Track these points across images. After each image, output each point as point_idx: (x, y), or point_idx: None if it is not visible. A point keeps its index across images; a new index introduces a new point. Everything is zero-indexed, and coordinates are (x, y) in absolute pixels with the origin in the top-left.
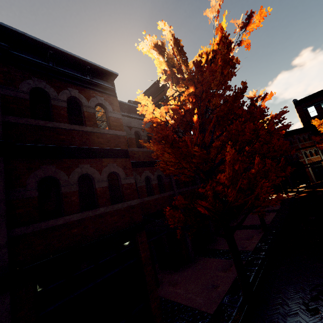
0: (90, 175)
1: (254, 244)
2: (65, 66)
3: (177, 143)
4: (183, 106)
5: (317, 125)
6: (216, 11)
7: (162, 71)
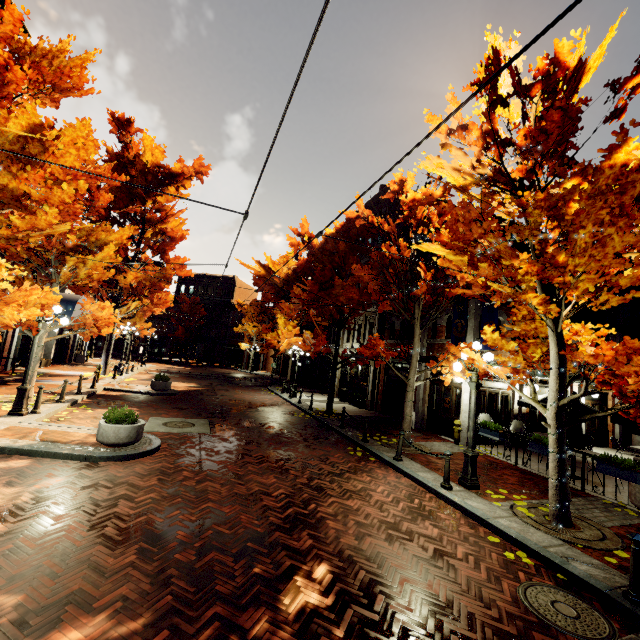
0: None
1: None
2: None
3: None
4: None
5: (237, 307)
6: None
7: None
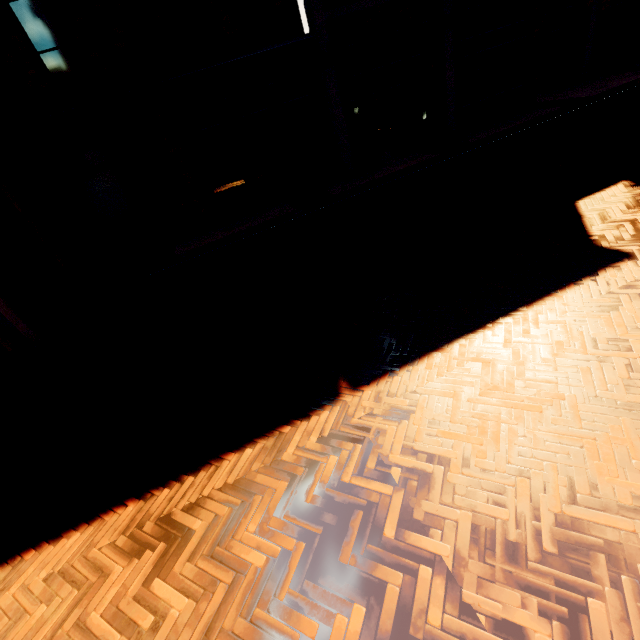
0: None
1: None
2: None
3: None
4: None
5: None
6: None
7: None
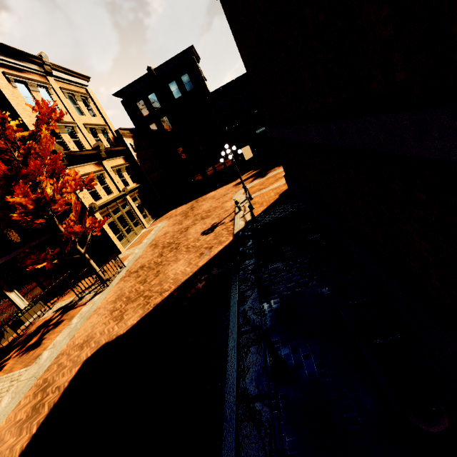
0: None
1: None
2: None
3: None
4: None
5: None
6: None
7: None
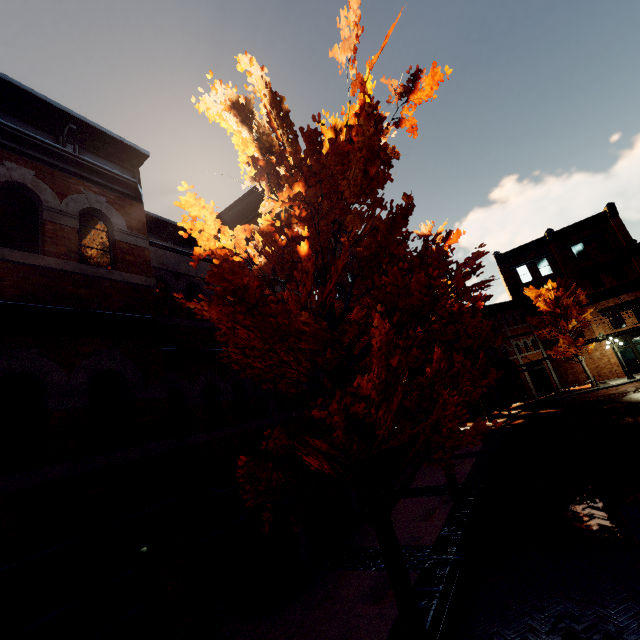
0: (35, 378)
1: (435, 528)
2: (7, 114)
3: (269, 306)
4: (285, 229)
5: (533, 298)
6: (352, 50)
7: (249, 161)
